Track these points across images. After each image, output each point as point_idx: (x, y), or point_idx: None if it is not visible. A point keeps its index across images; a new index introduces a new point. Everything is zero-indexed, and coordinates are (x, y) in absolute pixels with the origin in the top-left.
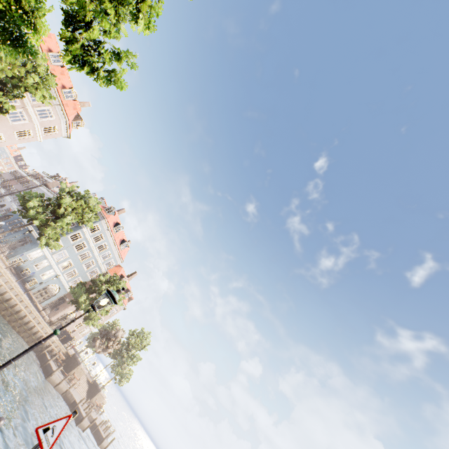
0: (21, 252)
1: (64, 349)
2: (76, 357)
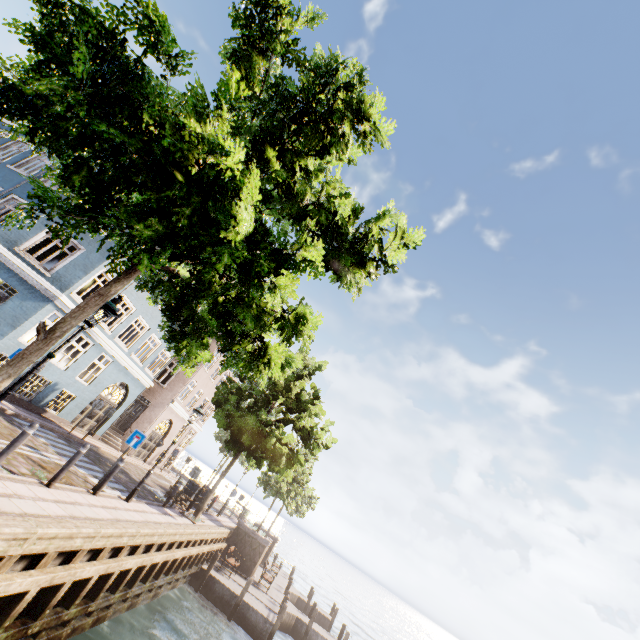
0: None
1: (226, 532)
2: (247, 530)
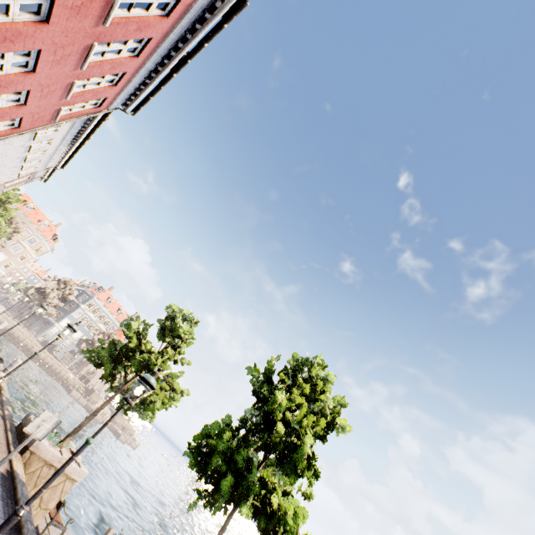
0: (44, 331)
1: (83, 384)
2: (93, 389)
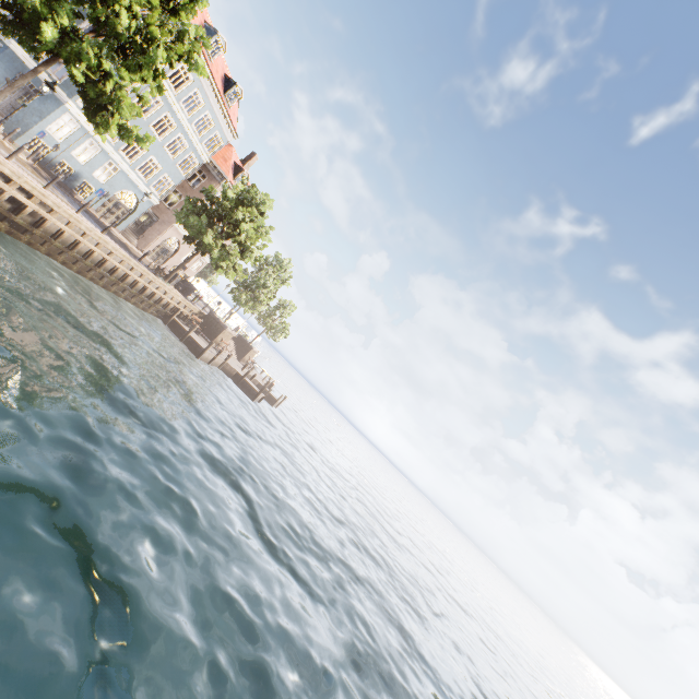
0: (31, 124)
1: (195, 309)
2: (215, 318)
